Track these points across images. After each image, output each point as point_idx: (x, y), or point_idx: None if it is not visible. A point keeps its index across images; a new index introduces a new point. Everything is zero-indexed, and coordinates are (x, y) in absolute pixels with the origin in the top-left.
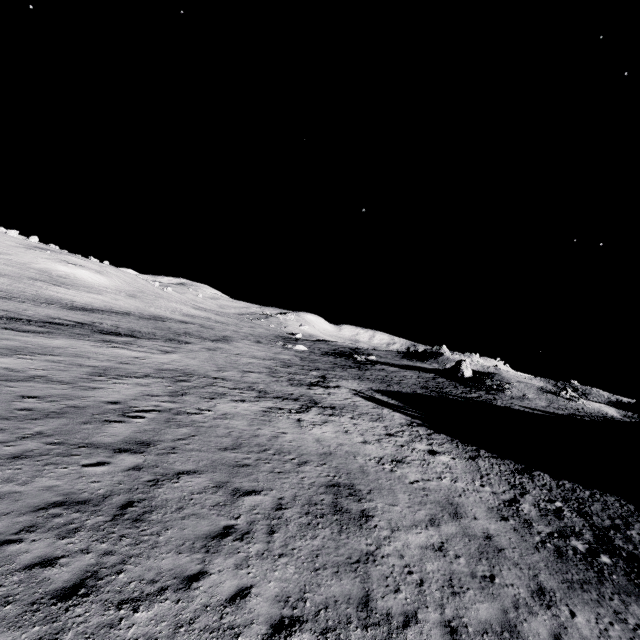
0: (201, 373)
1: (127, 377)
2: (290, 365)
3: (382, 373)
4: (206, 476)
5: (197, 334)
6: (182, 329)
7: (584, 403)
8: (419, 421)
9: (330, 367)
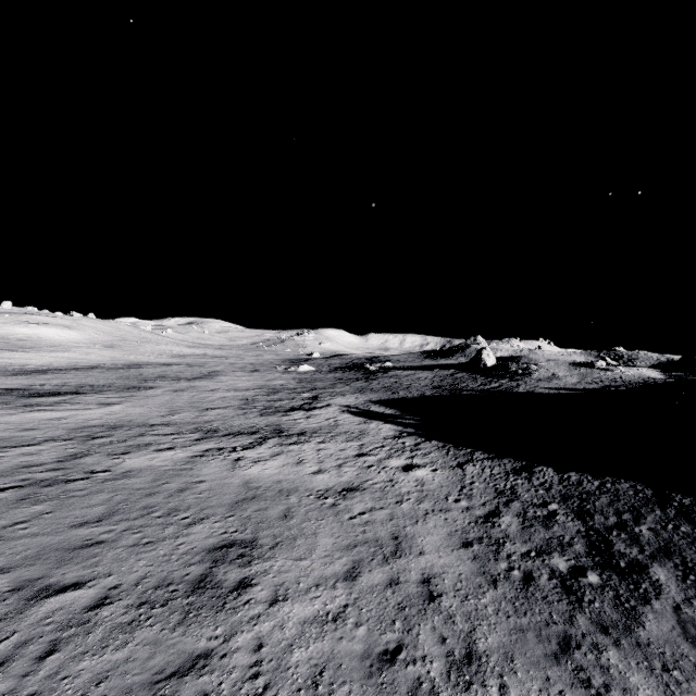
0: (137, 422)
1: (14, 447)
2: (278, 391)
3: (392, 380)
4: (10, 575)
5: (174, 375)
6: (157, 373)
7: (623, 371)
8: (412, 429)
9: (331, 384)
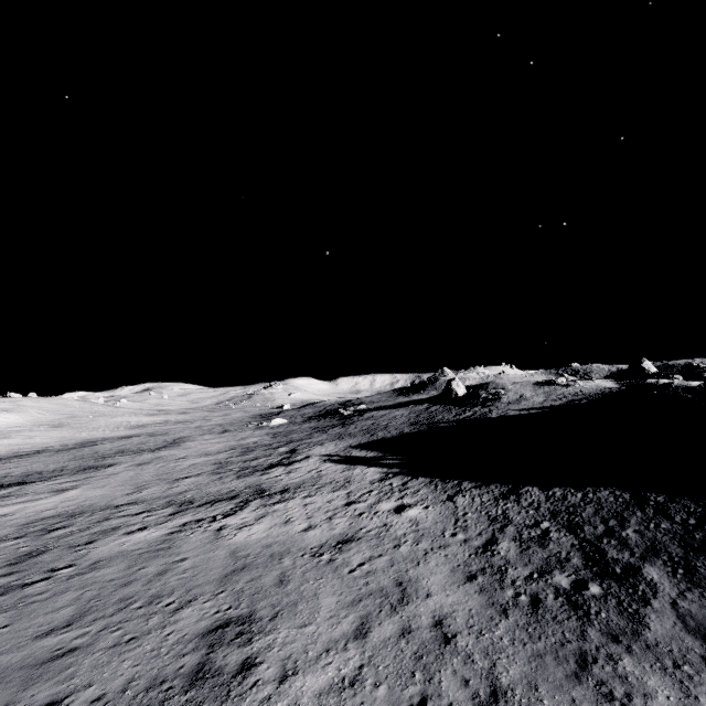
0: (100, 506)
1: None
2: (253, 449)
3: (369, 422)
4: None
5: (135, 448)
6: (116, 448)
7: (581, 384)
8: (397, 469)
9: (307, 435)
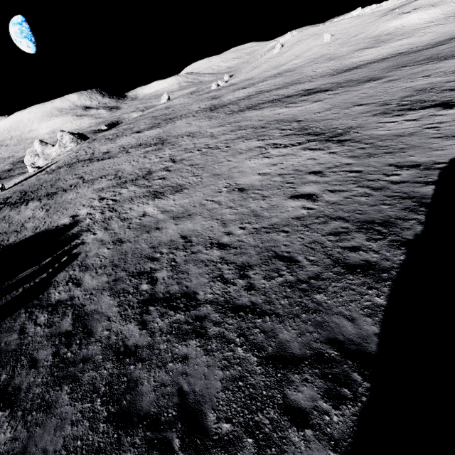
0: (294, 119)
1: (240, 130)
2: None
3: None
4: (168, 172)
5: (446, 53)
6: (437, 52)
7: None
8: None
9: None
